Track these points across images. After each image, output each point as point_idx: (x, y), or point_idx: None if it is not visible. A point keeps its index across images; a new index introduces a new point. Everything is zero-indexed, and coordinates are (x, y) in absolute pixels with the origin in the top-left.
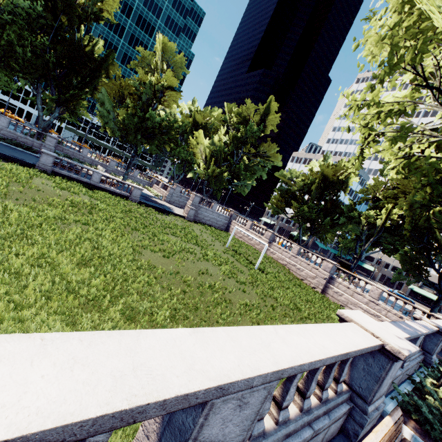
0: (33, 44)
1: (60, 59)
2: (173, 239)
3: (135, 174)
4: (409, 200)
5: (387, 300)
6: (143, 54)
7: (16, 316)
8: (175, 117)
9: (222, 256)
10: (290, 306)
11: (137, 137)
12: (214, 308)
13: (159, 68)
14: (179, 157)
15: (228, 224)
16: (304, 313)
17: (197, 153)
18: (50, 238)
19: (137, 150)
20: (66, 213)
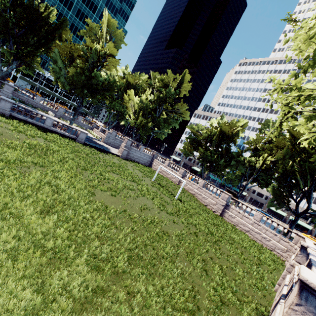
0: None
1: (19, 20)
2: (116, 178)
3: (79, 119)
4: (282, 153)
5: (265, 222)
6: (90, 26)
7: None
8: (114, 78)
9: (152, 190)
10: (205, 231)
11: (83, 91)
12: (158, 242)
13: (104, 38)
14: (114, 109)
15: (151, 161)
16: (215, 236)
17: (129, 107)
18: (12, 185)
19: (82, 101)
20: (24, 155)
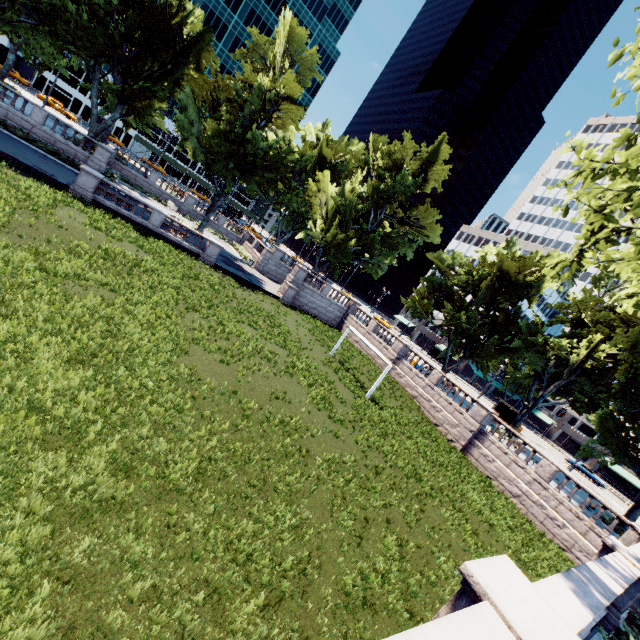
0: (94, 2)
1: (132, 31)
2: (246, 334)
3: (220, 221)
4: (633, 336)
5: (562, 484)
6: (257, 40)
7: None
8: (291, 144)
9: (319, 370)
10: (405, 470)
11: (227, 168)
12: (277, 462)
13: (278, 65)
14: (290, 207)
15: (343, 318)
16: (425, 485)
17: (316, 205)
18: (40, 309)
19: (225, 186)
20: (92, 268)
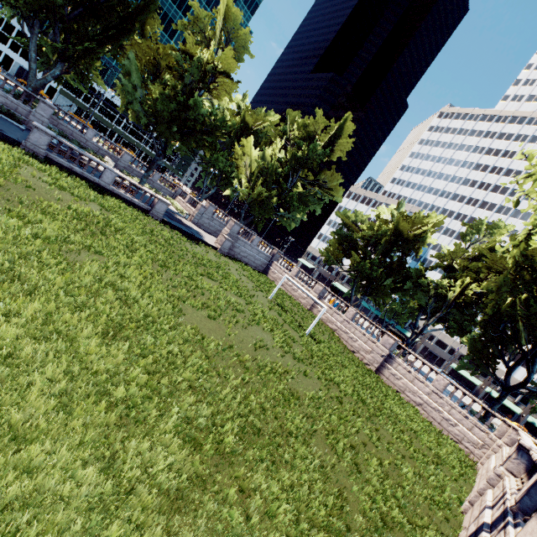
0: None
1: None
2: (214, 288)
3: (154, 177)
4: (500, 281)
5: (453, 393)
6: (196, 15)
7: (18, 463)
8: (224, 113)
9: (269, 314)
10: (354, 396)
11: (170, 131)
12: (282, 408)
13: (216, 41)
14: (216, 166)
15: (268, 265)
16: (370, 407)
17: (242, 166)
18: (56, 282)
19: (166, 147)
20: (70, 229)
